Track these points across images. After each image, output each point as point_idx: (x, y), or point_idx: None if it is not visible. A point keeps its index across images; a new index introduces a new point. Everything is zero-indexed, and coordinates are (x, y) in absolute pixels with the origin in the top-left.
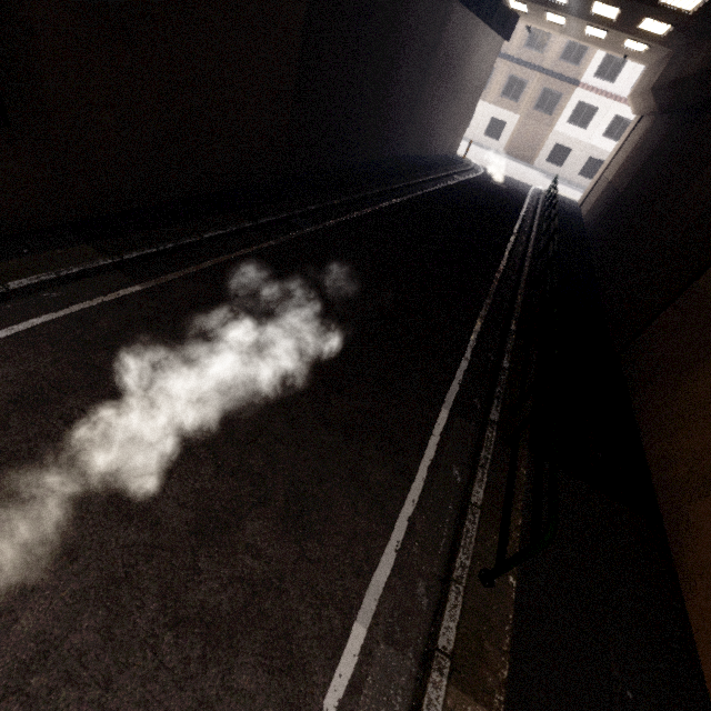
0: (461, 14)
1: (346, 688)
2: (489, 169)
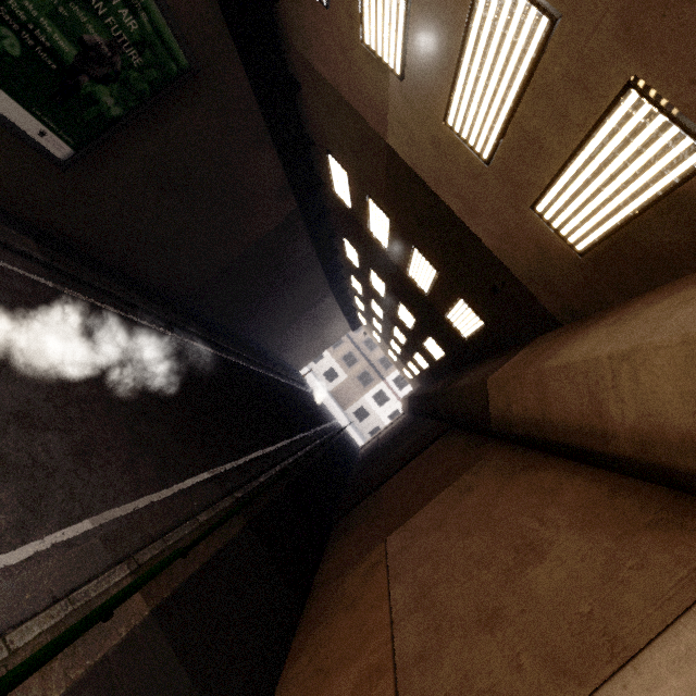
0: (333, 302)
1: (63, 541)
2: (316, 393)
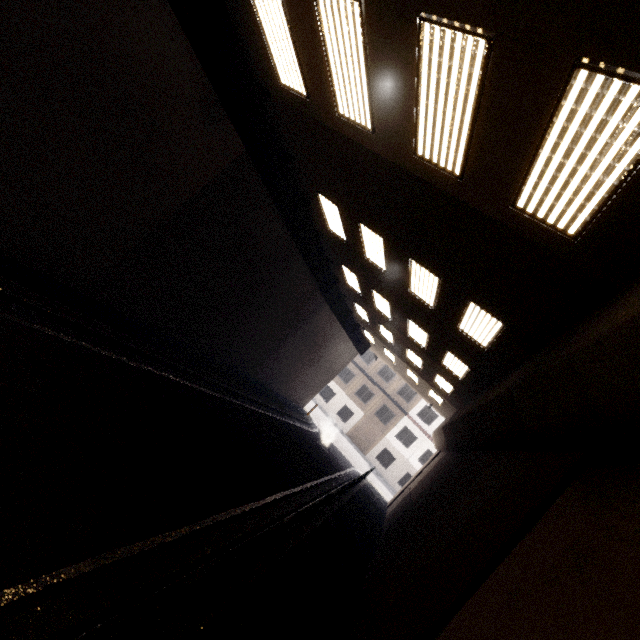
0: (330, 316)
1: None
2: (325, 434)
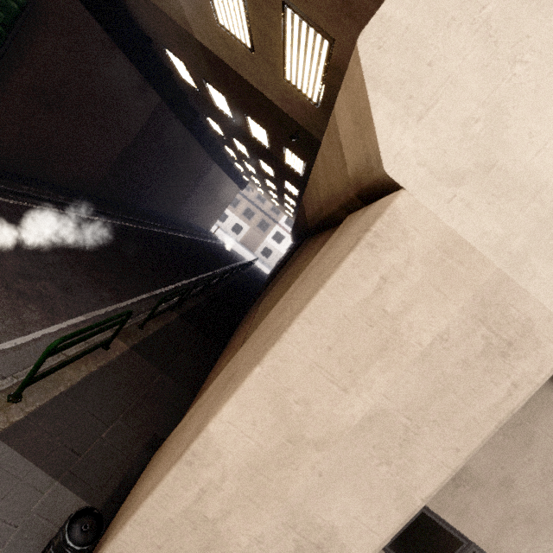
0: (218, 170)
1: (73, 324)
2: (226, 244)
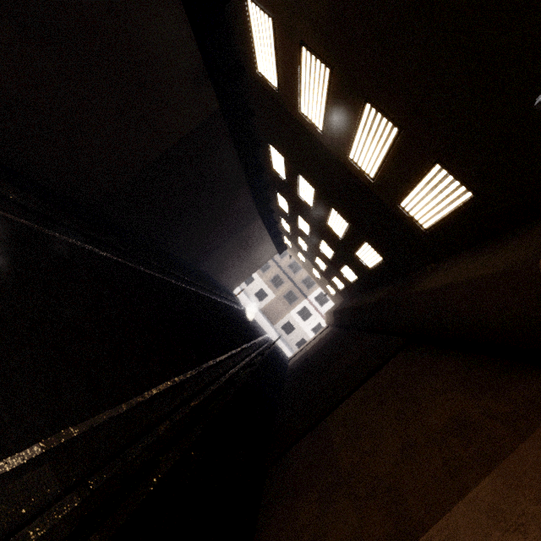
0: (261, 225)
1: None
2: (248, 311)
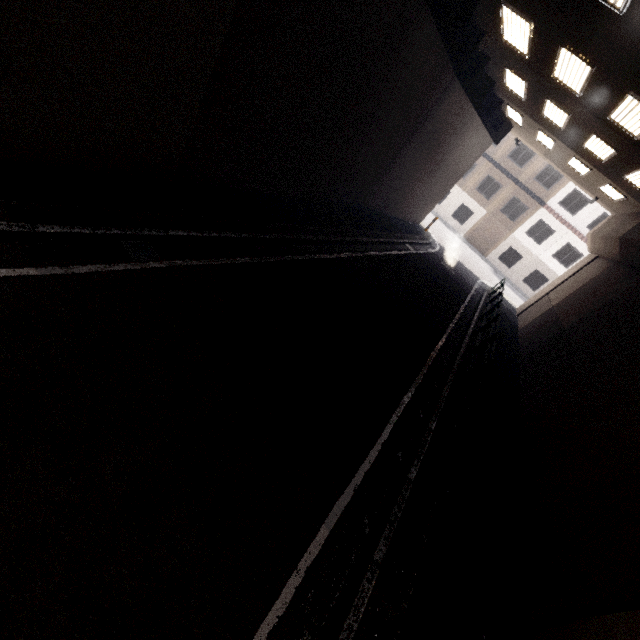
0: (460, 100)
1: None
2: (445, 249)
